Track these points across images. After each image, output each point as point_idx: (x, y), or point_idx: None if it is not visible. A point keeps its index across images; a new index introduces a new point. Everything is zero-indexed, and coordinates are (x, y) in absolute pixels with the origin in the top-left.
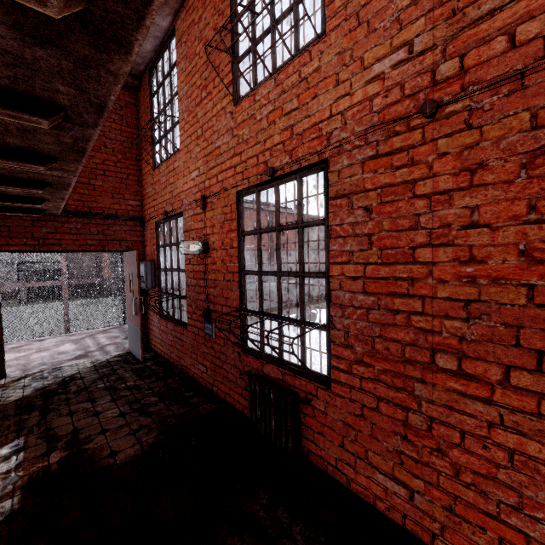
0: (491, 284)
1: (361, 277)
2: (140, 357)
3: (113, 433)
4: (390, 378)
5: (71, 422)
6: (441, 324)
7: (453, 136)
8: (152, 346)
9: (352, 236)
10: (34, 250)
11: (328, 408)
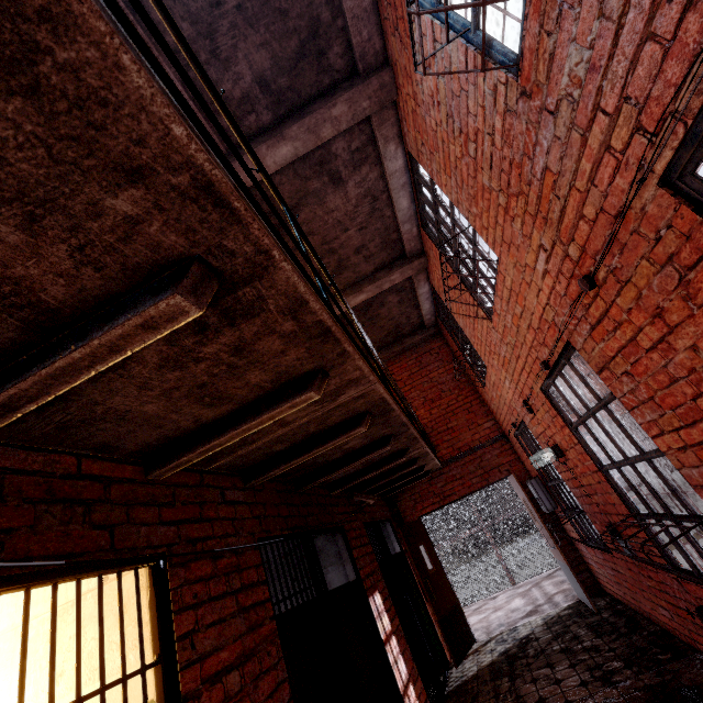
0: None
1: (685, 446)
2: (590, 605)
3: None
4: None
5: (535, 690)
6: None
7: (621, 294)
8: (604, 587)
9: (640, 404)
10: (440, 506)
11: None
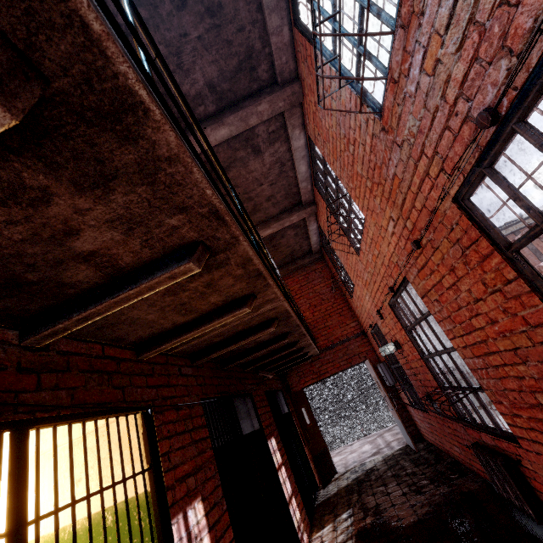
0: (512, 335)
1: (466, 346)
2: (413, 447)
3: (399, 506)
4: (535, 424)
5: (374, 500)
6: (518, 370)
7: (434, 254)
8: (423, 436)
9: (443, 319)
10: (317, 381)
11: (533, 466)
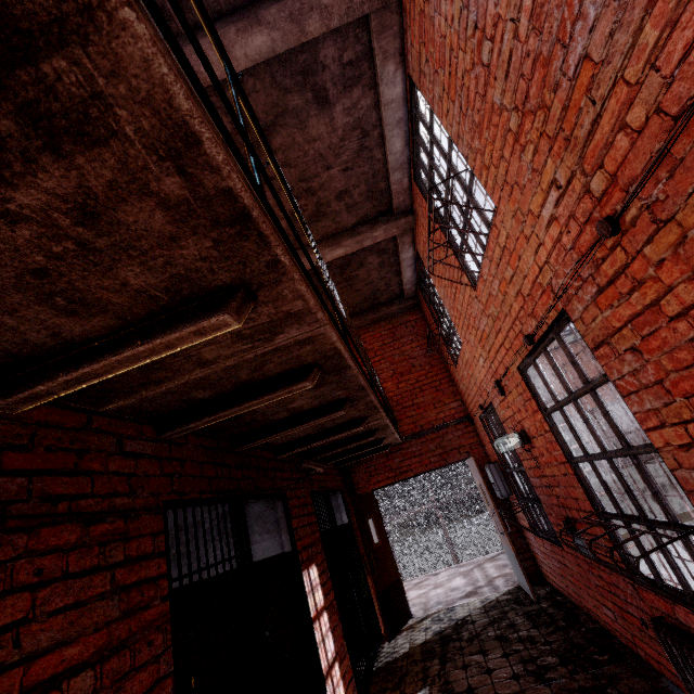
0: None
1: (691, 443)
2: (530, 594)
3: None
4: None
5: (465, 678)
6: None
7: (654, 240)
8: (545, 577)
9: (641, 388)
10: (395, 481)
11: None
